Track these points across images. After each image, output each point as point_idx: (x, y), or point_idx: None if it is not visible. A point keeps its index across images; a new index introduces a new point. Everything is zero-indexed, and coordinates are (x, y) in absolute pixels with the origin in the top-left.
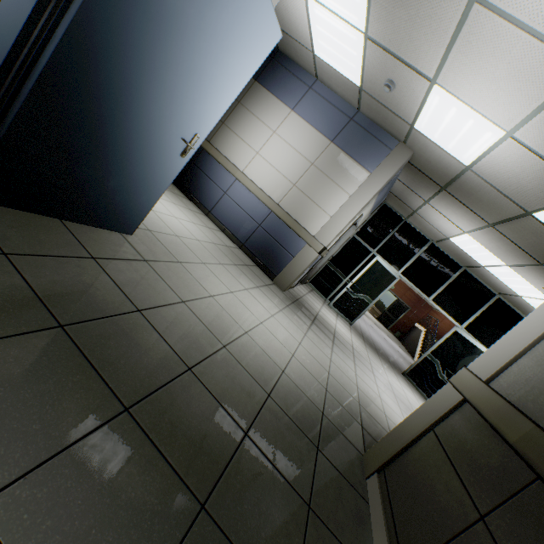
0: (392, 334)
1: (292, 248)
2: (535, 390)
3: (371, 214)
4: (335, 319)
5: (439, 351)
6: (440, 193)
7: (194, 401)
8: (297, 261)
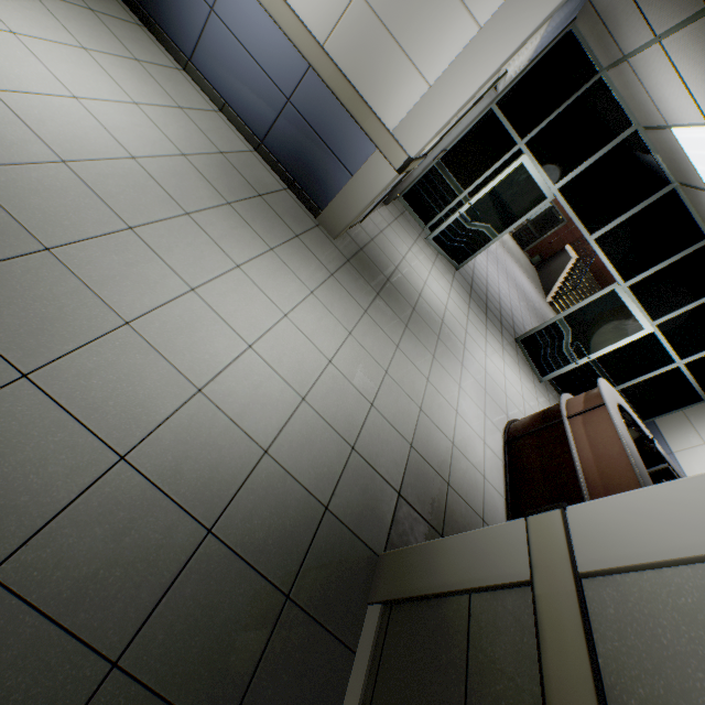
0: (527, 259)
1: (351, 157)
2: (660, 684)
3: (537, 58)
4: (429, 267)
5: (577, 317)
6: (698, 21)
7: None
8: (359, 185)
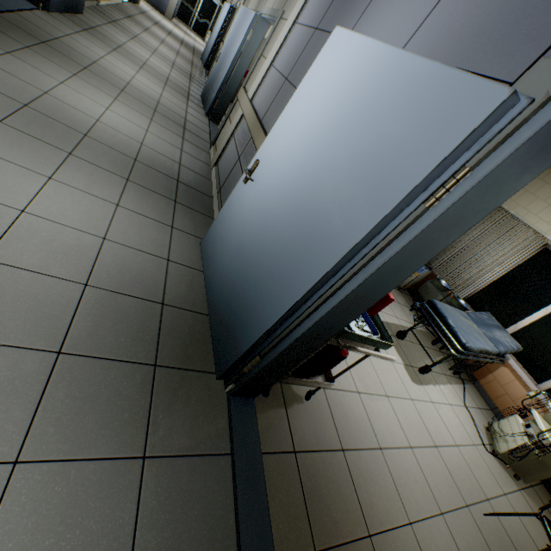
0: None
1: None
2: None
3: None
4: (195, 37)
5: None
6: None
7: (174, 36)
8: (172, 4)
